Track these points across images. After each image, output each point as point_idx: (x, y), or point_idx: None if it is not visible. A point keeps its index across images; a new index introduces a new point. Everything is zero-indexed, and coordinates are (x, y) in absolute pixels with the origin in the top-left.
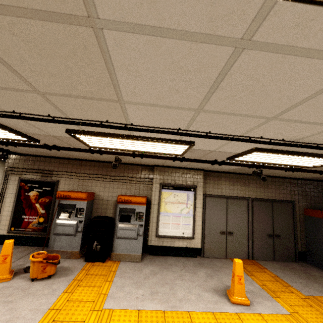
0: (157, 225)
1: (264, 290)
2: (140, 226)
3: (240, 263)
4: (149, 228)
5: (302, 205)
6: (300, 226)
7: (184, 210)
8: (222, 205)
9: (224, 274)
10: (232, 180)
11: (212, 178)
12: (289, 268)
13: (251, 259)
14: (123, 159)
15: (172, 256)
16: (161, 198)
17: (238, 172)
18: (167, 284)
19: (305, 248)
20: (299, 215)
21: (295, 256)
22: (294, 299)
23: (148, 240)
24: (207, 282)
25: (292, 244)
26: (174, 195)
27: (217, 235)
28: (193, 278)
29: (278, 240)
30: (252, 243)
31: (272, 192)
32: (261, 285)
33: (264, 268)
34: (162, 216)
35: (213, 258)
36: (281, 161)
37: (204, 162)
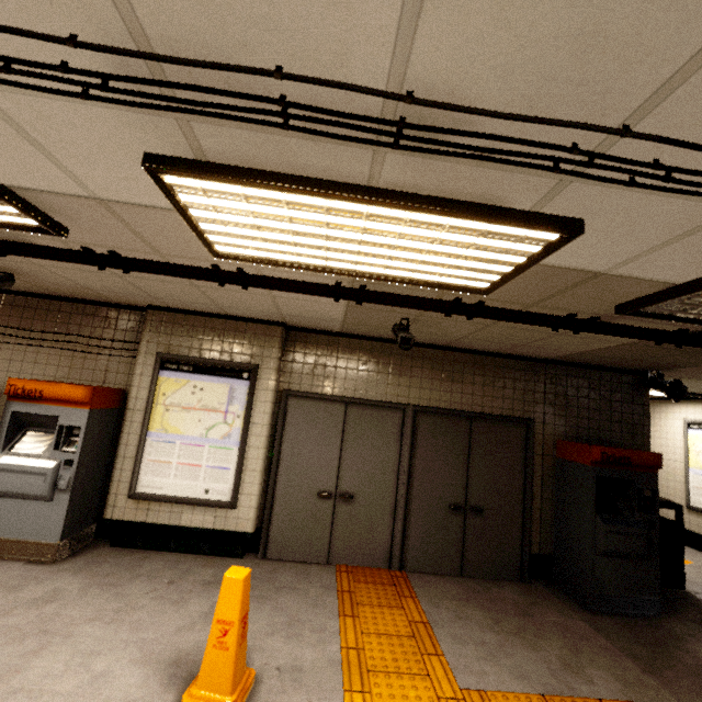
0: (135, 467)
1: (341, 665)
2: (67, 464)
3: (238, 581)
4: (114, 474)
5: (552, 431)
6: (543, 487)
7: (218, 428)
8: (333, 422)
9: (271, 609)
10: (366, 357)
11: (313, 349)
12: (488, 598)
13: (397, 570)
14: (33, 279)
15: (175, 552)
16: (157, 393)
17: (384, 337)
18: (42, 636)
19: (550, 544)
20: (541, 458)
21: (522, 566)
22: (412, 701)
23: (106, 506)
24: (184, 632)
25: (517, 532)
26: (194, 387)
27: (309, 502)
28: (154, 619)
29: (477, 523)
30: (403, 525)
31: (475, 393)
32: (348, 648)
33: (409, 596)
34: (153, 442)
35: (290, 562)
36: (362, 257)
37: (188, 275)
